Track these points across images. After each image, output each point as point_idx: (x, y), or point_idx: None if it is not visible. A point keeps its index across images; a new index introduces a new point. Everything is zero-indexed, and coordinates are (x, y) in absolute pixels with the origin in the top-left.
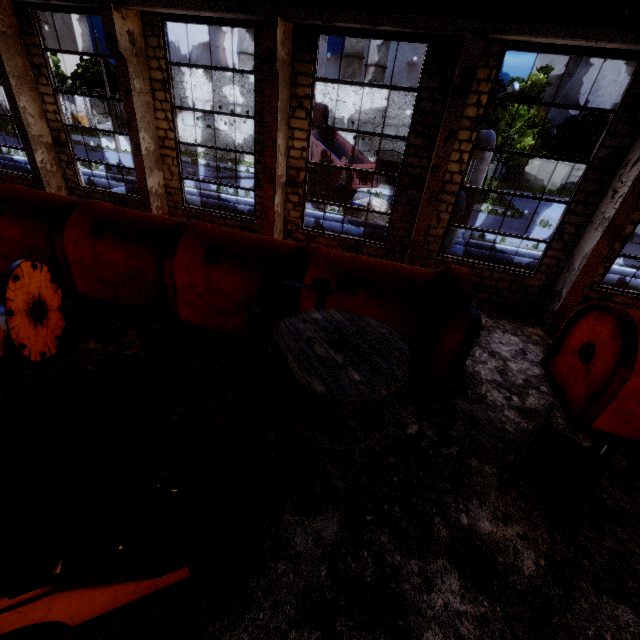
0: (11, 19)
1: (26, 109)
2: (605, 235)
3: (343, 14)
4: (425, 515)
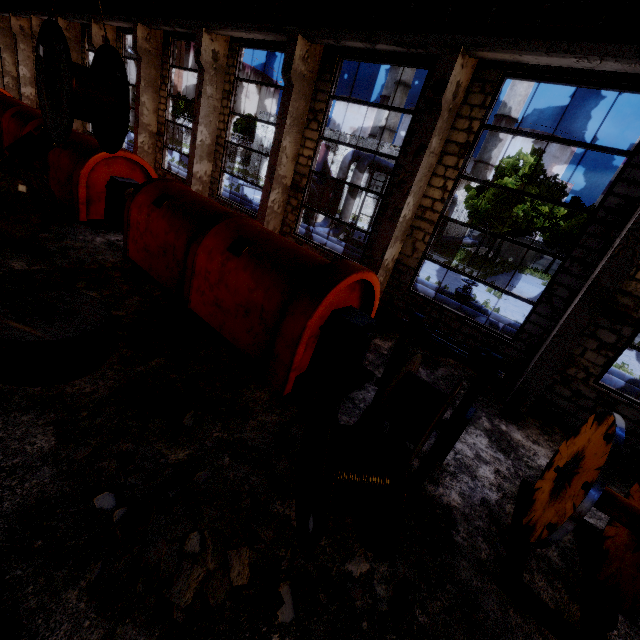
0: (78, 33)
1: None
2: (268, 174)
3: (158, 20)
4: None
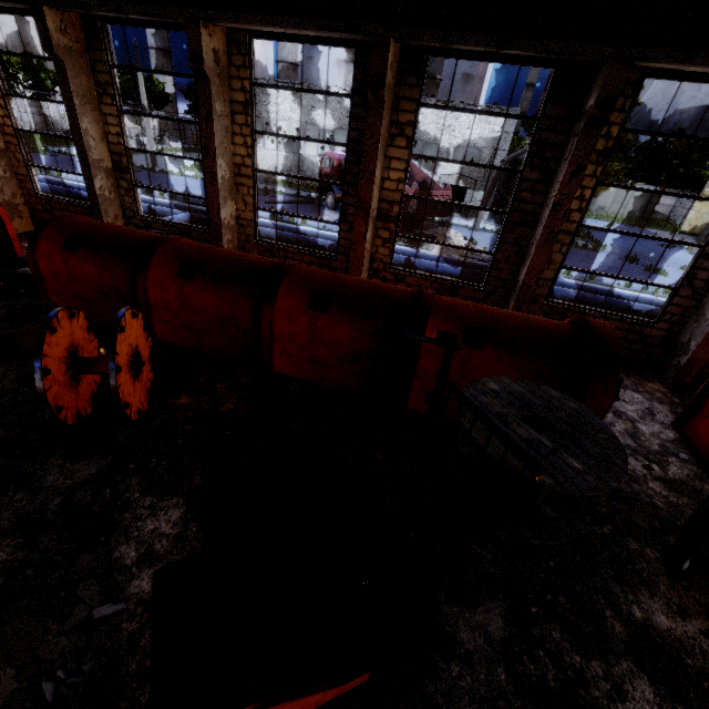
0: (78, 33)
1: (88, 131)
2: None
3: (467, 36)
4: (594, 607)
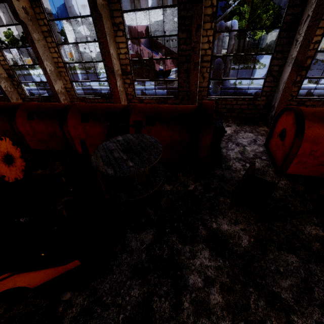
0: None
1: None
2: (293, 68)
3: None
4: (195, 226)
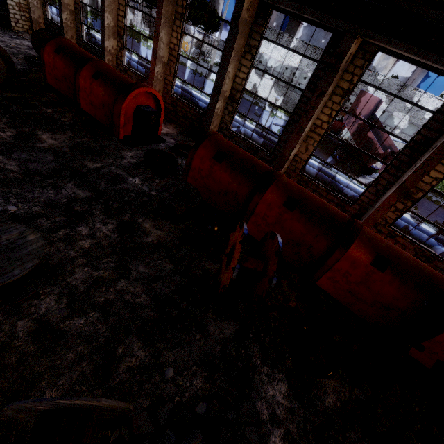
0: (253, 11)
1: (229, 73)
2: None
3: None
4: None
